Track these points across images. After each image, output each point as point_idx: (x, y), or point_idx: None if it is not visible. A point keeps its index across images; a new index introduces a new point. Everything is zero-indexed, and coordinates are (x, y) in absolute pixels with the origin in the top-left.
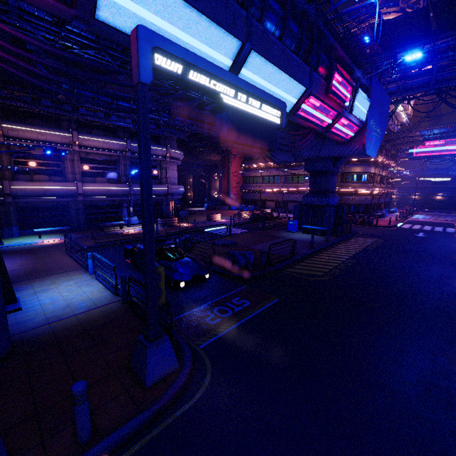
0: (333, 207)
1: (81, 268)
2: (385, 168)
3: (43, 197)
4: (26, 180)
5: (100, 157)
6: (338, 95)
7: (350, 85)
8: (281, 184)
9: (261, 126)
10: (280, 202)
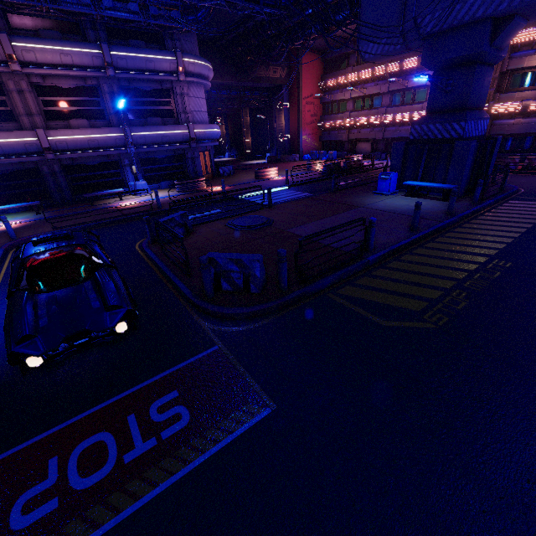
0: (474, 141)
1: None
2: None
3: None
4: None
5: (68, 83)
6: None
7: None
8: (383, 110)
9: None
10: (379, 142)
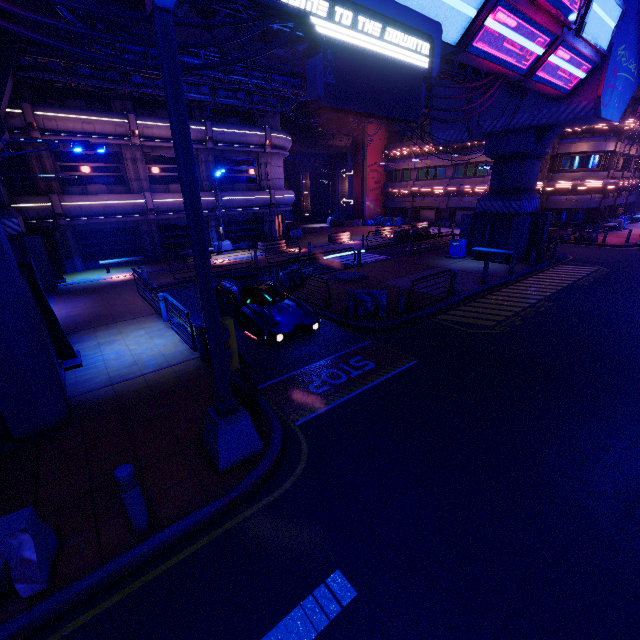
0: (528, 216)
1: (155, 313)
2: (636, 141)
3: (105, 217)
4: (80, 193)
5: (172, 153)
6: None
7: None
8: (447, 181)
9: (390, 76)
10: (443, 211)
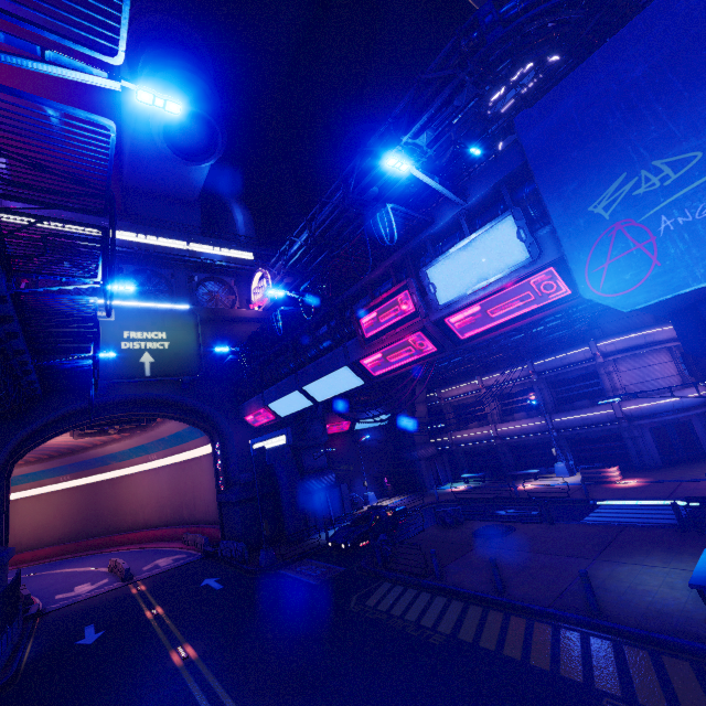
0: None
1: None
2: None
3: (474, 443)
4: (466, 428)
5: (514, 389)
6: (383, 329)
7: (401, 290)
8: None
9: (277, 451)
10: None
